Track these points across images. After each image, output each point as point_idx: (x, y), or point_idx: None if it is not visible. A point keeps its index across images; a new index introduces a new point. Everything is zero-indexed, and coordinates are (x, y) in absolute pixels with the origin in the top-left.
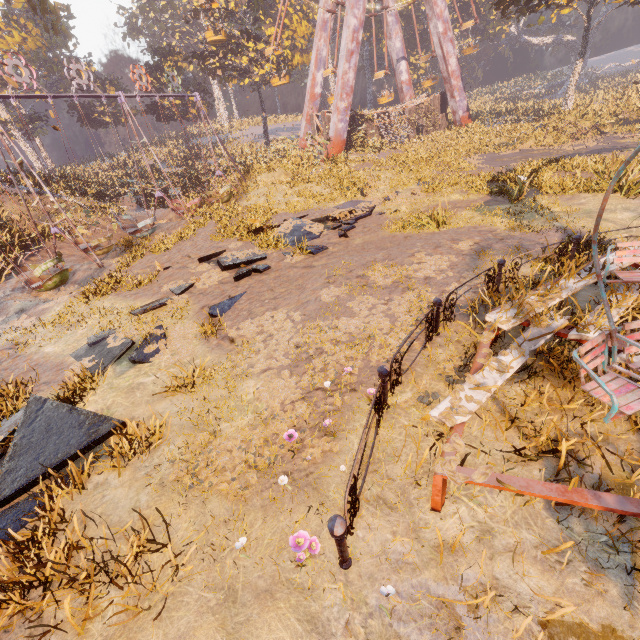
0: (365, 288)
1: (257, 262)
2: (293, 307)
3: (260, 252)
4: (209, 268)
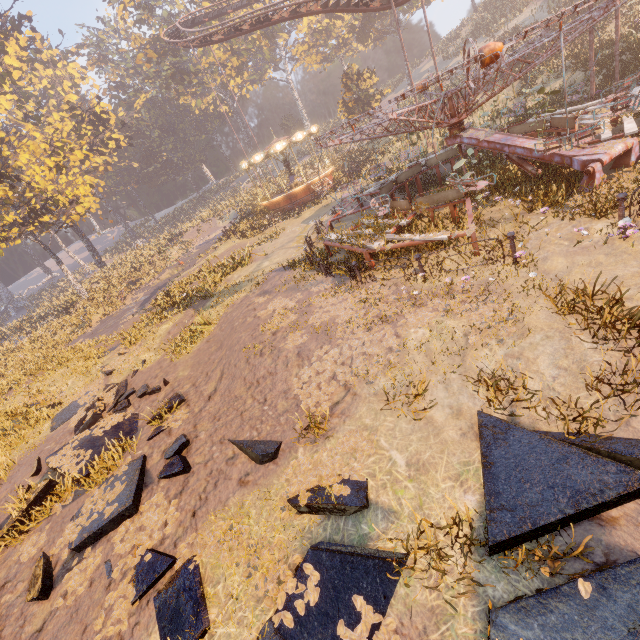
0: (296, 325)
1: (147, 466)
2: (299, 366)
3: (118, 472)
4: (100, 551)
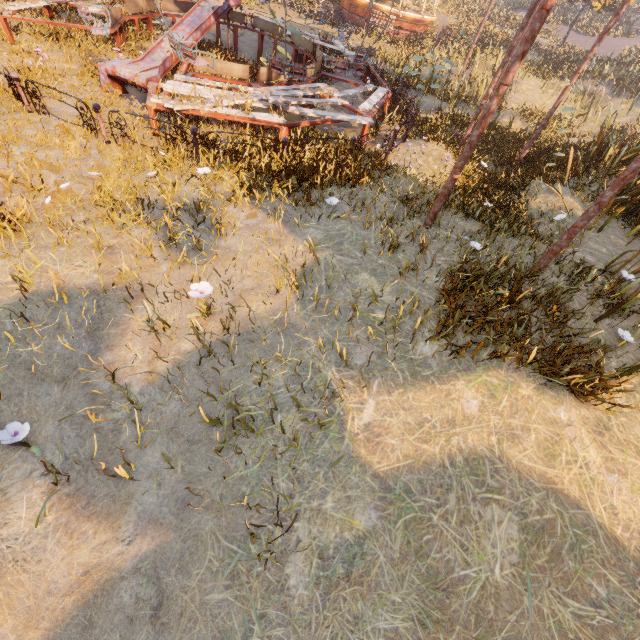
0: None
1: None
2: None
3: None
4: None
